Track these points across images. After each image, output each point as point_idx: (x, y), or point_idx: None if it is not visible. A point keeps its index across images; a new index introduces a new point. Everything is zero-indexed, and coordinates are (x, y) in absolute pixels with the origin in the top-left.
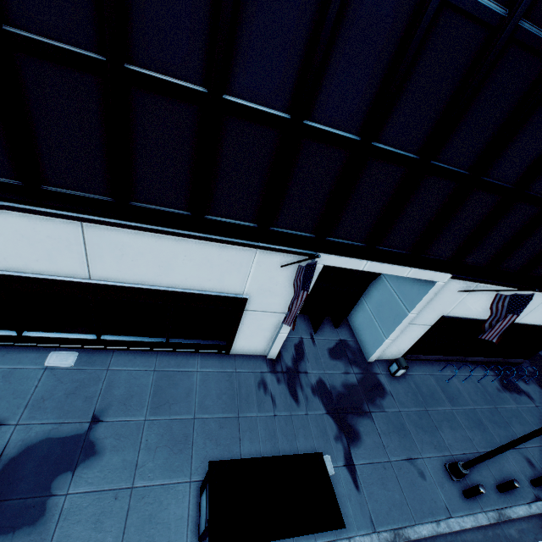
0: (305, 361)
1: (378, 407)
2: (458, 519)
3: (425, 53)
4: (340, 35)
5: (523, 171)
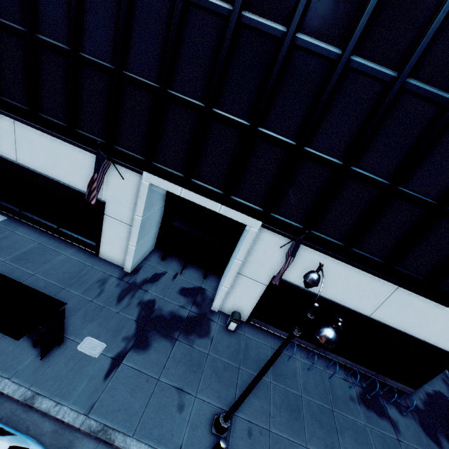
0: (153, 284)
1: (188, 340)
2: None
3: (187, 32)
4: (134, 21)
5: (297, 129)
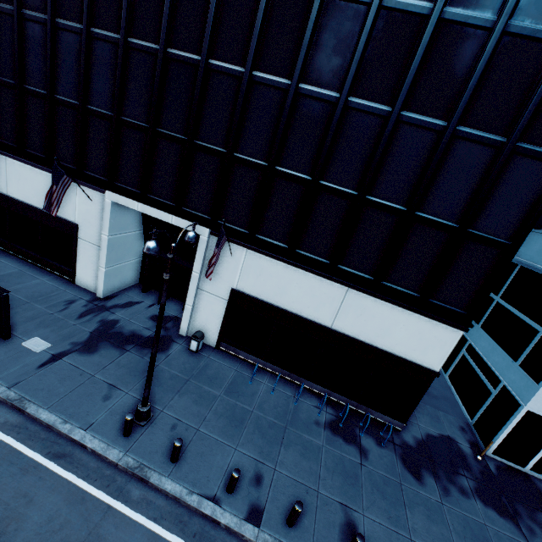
0: (124, 309)
1: (140, 353)
2: (89, 435)
3: (130, 70)
4: (92, 66)
5: (225, 138)
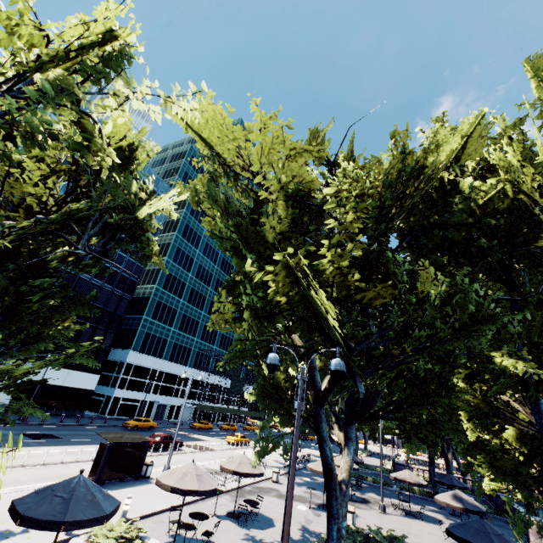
0: None
1: None
2: (18, 422)
3: None
4: None
5: None
